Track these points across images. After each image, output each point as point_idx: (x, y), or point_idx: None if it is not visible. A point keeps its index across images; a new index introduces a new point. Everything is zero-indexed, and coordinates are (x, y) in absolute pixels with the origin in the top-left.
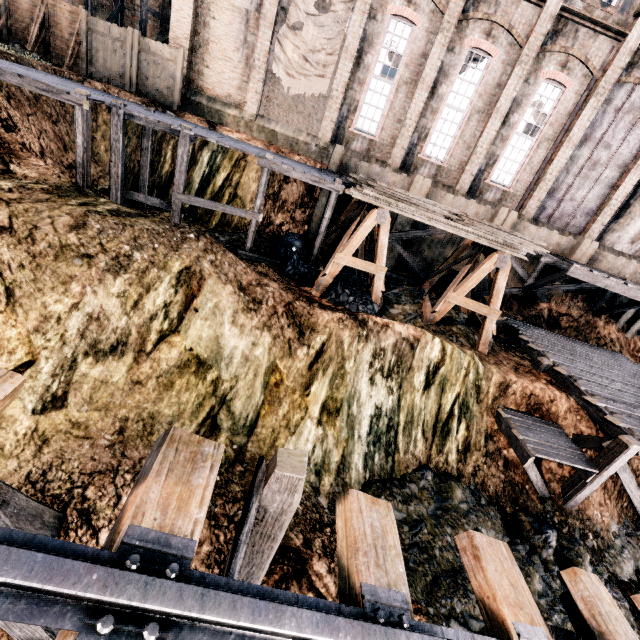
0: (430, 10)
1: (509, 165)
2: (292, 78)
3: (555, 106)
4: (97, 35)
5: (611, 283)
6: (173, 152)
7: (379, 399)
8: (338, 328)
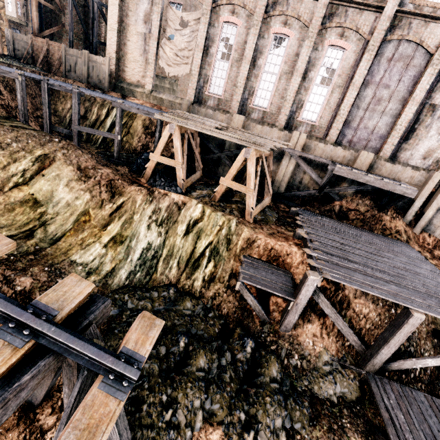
0: (246, 15)
1: (314, 107)
2: (170, 67)
3: (340, 63)
4: (70, 56)
5: (370, 179)
6: (98, 111)
7: (151, 239)
8: (136, 195)
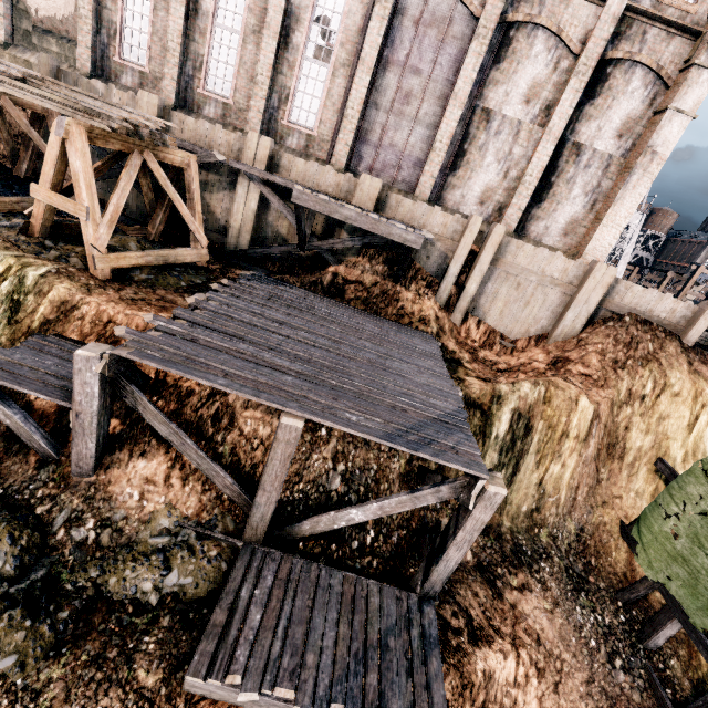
0: None
1: (308, 101)
2: None
3: (342, 21)
4: None
5: (351, 213)
6: None
7: None
8: None
